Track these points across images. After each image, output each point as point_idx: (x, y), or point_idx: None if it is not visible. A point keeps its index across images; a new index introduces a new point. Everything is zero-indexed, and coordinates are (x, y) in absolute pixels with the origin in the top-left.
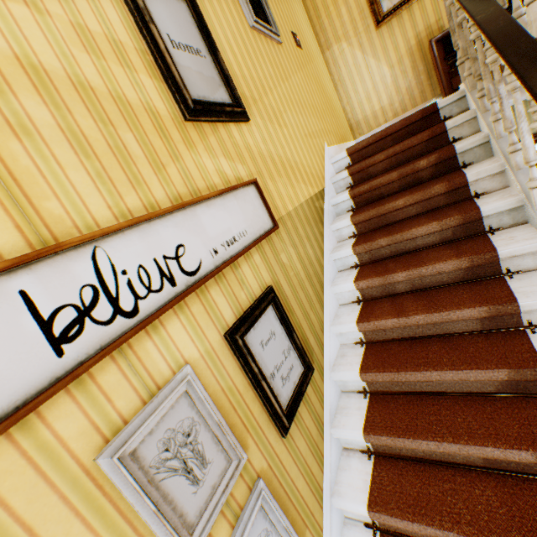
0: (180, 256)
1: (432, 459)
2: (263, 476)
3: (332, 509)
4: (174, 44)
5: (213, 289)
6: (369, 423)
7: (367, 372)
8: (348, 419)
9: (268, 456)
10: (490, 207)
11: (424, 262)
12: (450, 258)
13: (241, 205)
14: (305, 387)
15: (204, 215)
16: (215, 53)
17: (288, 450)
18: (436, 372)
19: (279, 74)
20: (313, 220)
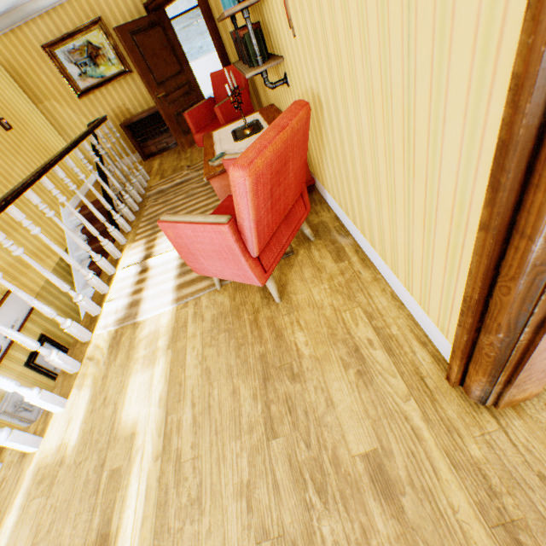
0: None
1: None
2: None
3: None
4: None
5: (12, 352)
6: None
7: None
8: None
9: None
10: None
11: None
12: None
13: (11, 307)
14: None
15: None
16: None
17: None
18: None
19: (2, 183)
20: (63, 277)
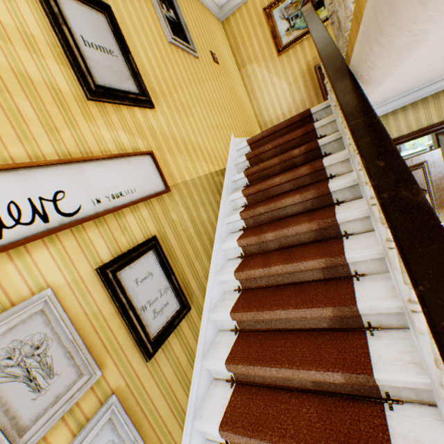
0: (59, 200)
1: (277, 384)
2: (119, 393)
3: (194, 431)
4: (86, 43)
5: (92, 231)
6: (232, 354)
7: (235, 312)
8: (218, 352)
9: (127, 377)
10: (335, 184)
11: (288, 225)
12: (304, 221)
13: (133, 169)
14: (179, 321)
15: (92, 171)
16: (127, 55)
17: (151, 373)
18: (284, 310)
19: (193, 79)
20: (210, 190)
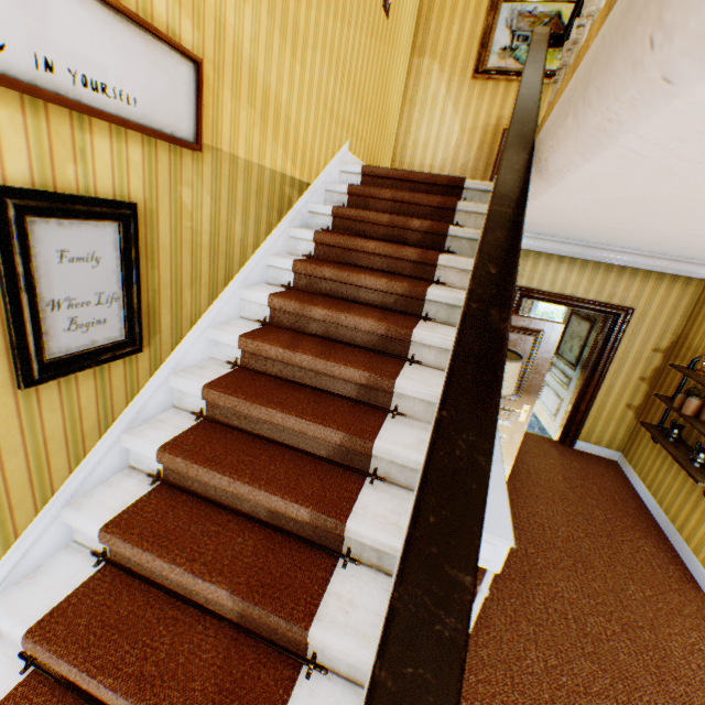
0: None
1: (221, 502)
2: None
3: (57, 522)
4: None
5: (7, 111)
6: (176, 442)
7: (212, 389)
8: (155, 432)
9: None
10: (436, 293)
11: (351, 311)
12: (374, 317)
13: (151, 65)
14: (112, 359)
15: (61, 1)
16: None
17: (19, 410)
18: (283, 414)
19: (337, 4)
20: (269, 200)
